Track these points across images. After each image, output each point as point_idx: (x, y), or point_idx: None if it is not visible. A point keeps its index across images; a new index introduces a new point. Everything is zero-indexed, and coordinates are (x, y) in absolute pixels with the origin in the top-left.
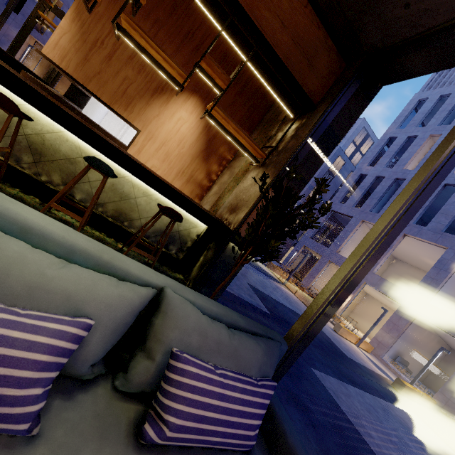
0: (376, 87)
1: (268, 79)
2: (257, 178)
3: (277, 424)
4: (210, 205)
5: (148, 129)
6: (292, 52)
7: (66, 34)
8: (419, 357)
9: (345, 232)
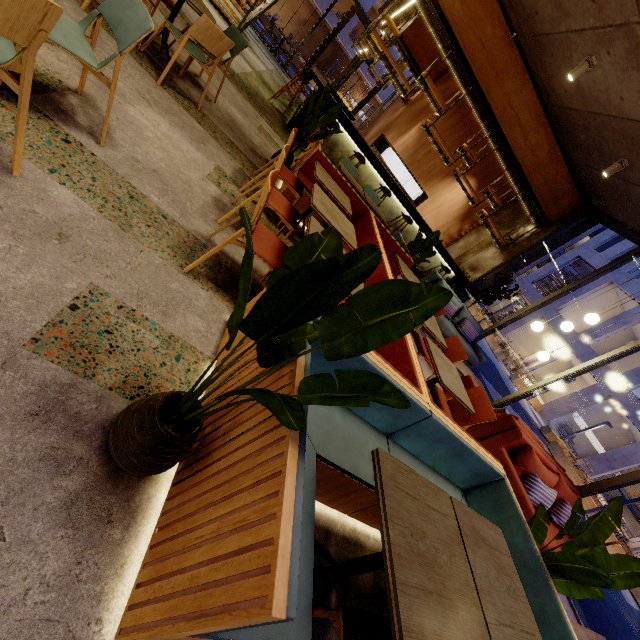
0: (594, 223)
1: (526, 202)
2: (495, 256)
3: (475, 344)
4: (456, 256)
5: (434, 196)
6: (546, 195)
7: (411, 138)
8: (591, 438)
9: (580, 290)
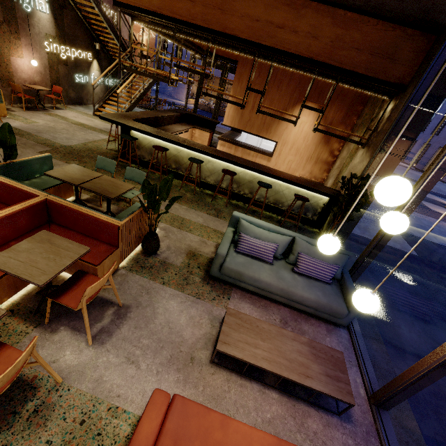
0: None
1: (357, 85)
2: (362, 157)
3: (344, 281)
4: (334, 178)
5: (282, 138)
6: (371, 62)
7: (231, 108)
8: None
9: None
